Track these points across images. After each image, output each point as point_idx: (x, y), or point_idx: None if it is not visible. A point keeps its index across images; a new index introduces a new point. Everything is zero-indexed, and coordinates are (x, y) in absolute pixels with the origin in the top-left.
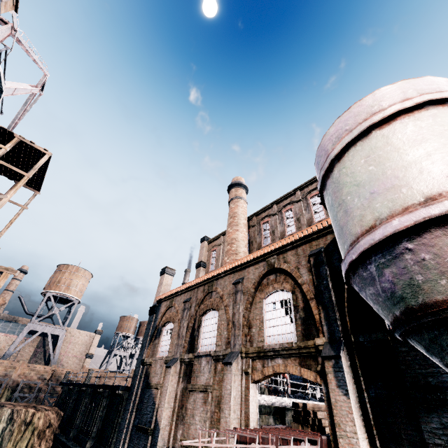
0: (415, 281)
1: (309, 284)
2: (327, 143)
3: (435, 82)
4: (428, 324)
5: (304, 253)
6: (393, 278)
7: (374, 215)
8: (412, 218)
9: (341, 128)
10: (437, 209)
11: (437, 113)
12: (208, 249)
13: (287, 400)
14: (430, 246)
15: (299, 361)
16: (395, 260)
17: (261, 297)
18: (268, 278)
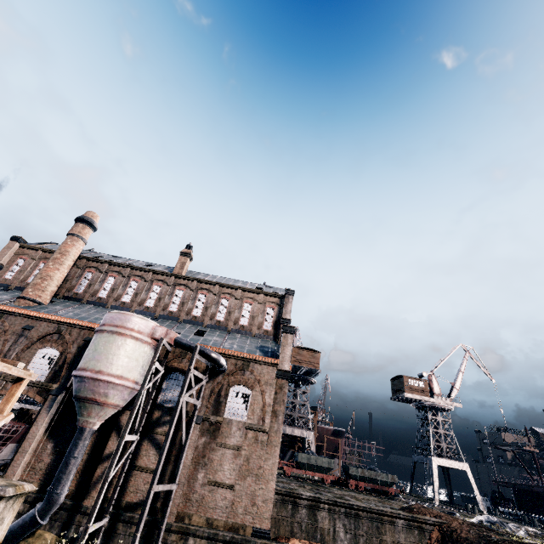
0: (81, 389)
1: (72, 355)
2: (109, 318)
3: (147, 326)
4: (77, 400)
5: (84, 335)
6: (78, 386)
7: (89, 365)
8: (91, 375)
9: (114, 319)
10: (96, 376)
11: (131, 342)
12: (17, 253)
13: (18, 404)
14: (89, 383)
15: (38, 391)
16: (82, 382)
17: (39, 347)
18: (53, 336)
